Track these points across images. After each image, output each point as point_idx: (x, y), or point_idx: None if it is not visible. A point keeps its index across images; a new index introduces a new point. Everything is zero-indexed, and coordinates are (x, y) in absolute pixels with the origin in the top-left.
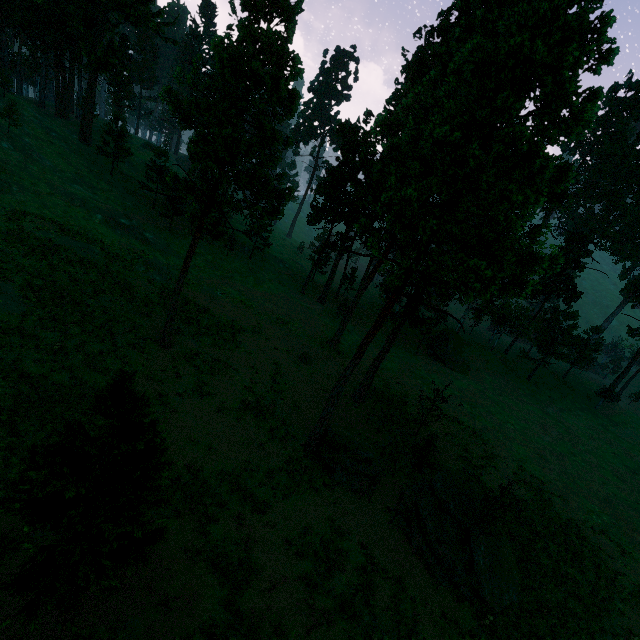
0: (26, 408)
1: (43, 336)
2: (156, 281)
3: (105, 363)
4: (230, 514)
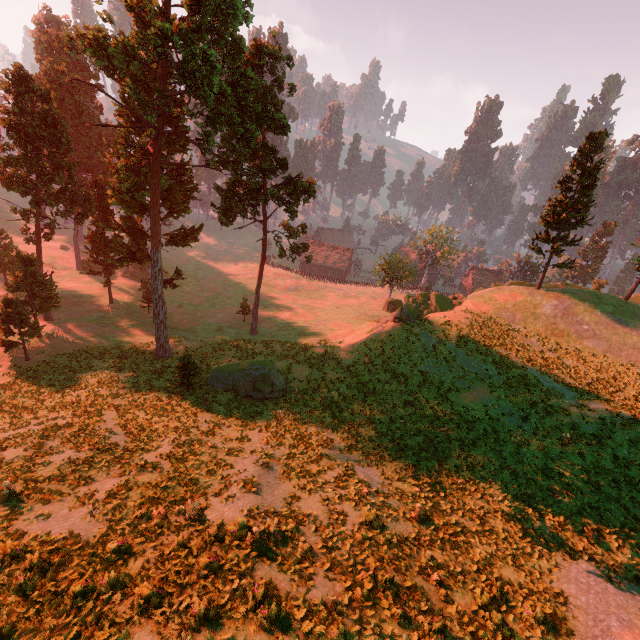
0: None
1: None
2: None
3: None
4: None
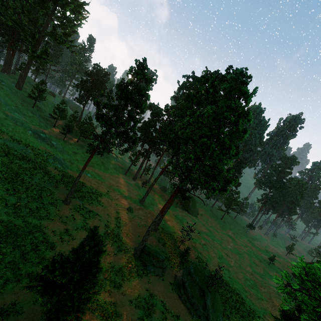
0: (5, 239)
1: (9, 199)
2: (58, 168)
3: (38, 213)
4: (105, 290)
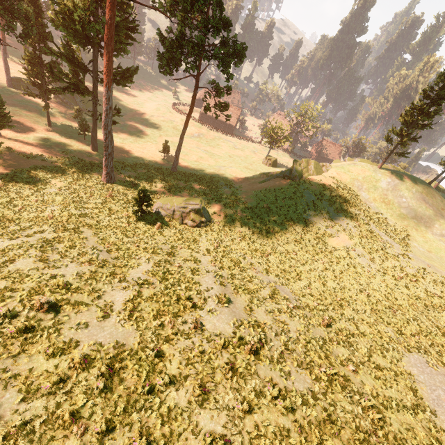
0: None
1: None
2: None
3: None
4: None
